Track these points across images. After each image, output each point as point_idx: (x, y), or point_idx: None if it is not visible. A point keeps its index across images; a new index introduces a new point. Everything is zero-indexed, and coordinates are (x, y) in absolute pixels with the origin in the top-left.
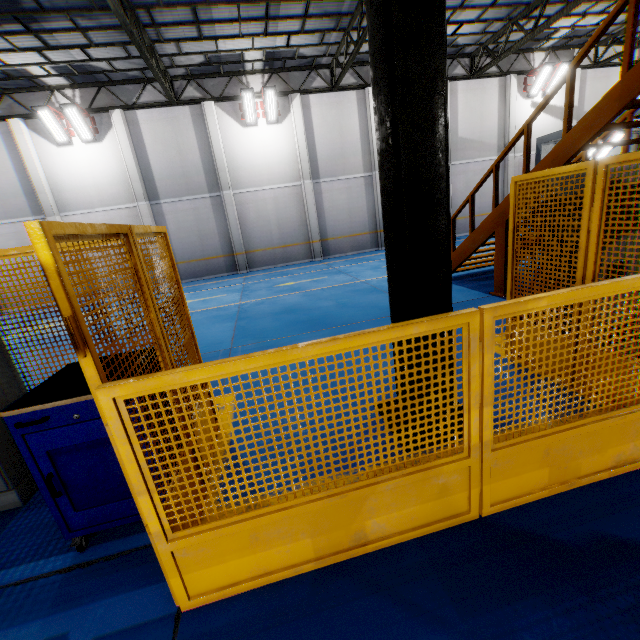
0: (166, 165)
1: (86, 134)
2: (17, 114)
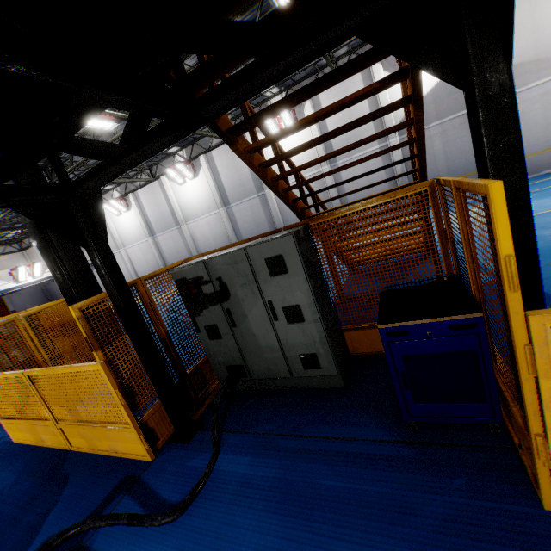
0: (231, 181)
1: (190, 175)
2: (163, 173)
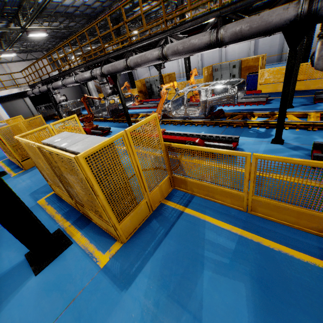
0: None
1: None
2: None
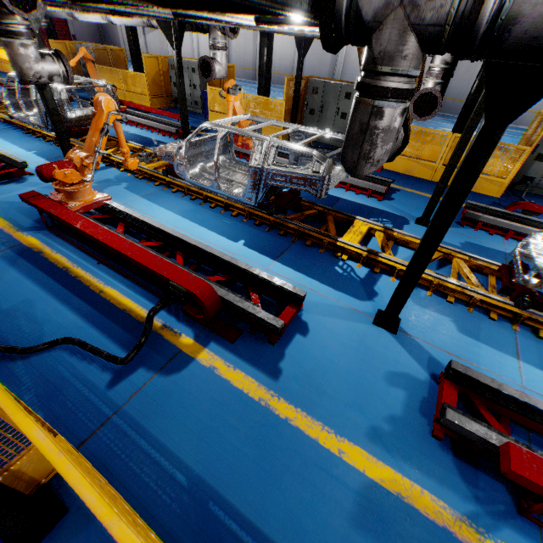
0: None
1: None
2: None
